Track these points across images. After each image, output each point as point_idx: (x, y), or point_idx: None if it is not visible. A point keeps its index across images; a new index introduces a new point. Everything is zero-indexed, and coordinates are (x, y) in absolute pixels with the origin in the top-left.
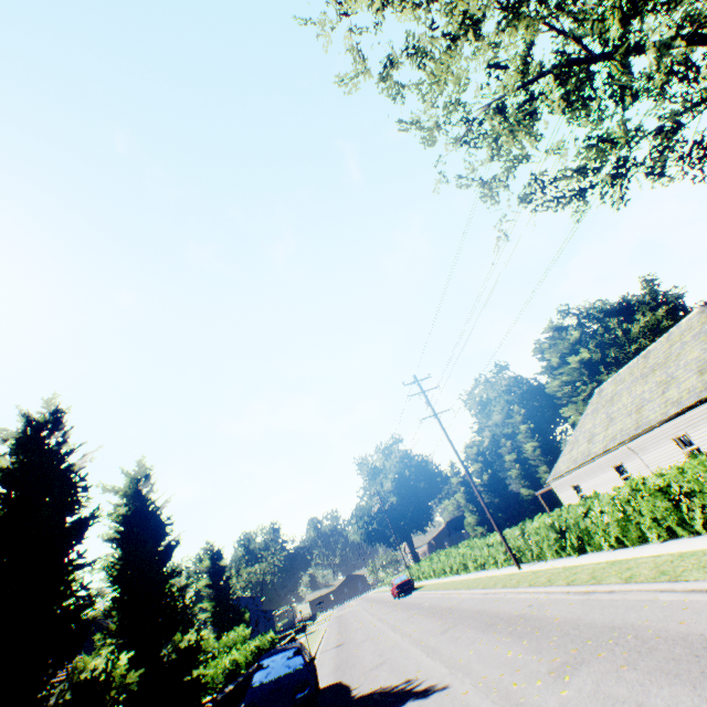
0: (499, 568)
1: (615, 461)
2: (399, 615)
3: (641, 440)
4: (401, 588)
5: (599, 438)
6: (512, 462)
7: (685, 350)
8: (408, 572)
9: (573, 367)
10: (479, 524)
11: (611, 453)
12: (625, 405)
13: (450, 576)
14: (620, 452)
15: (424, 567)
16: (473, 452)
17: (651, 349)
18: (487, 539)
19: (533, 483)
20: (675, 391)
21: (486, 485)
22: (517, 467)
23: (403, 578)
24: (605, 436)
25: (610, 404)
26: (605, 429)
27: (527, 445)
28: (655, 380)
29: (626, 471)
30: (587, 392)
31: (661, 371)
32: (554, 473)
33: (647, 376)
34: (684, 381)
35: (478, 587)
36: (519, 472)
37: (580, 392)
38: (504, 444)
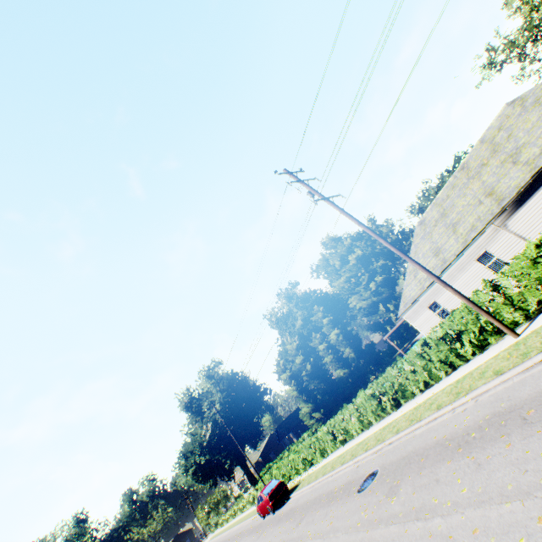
0: (439, 381)
1: (478, 251)
2: (341, 510)
3: (508, 212)
4: (275, 497)
5: (450, 243)
6: (325, 350)
7: (516, 127)
8: (254, 492)
9: (353, 263)
10: (314, 411)
11: (473, 245)
12: (468, 204)
13: (331, 453)
14: (483, 238)
15: (286, 465)
16: (294, 348)
17: (467, 160)
18: (413, 351)
19: (344, 363)
20: (533, 149)
21: (311, 374)
22: (330, 353)
23: (274, 483)
24: (459, 236)
25: (444, 218)
26: (454, 232)
27: (332, 334)
28: (494, 165)
29: (489, 259)
30: (365, 281)
31: (496, 157)
32: (404, 304)
33: (480, 171)
34: (539, 136)
35: (482, 382)
36: (332, 356)
37: (362, 281)
38: (315, 337)
